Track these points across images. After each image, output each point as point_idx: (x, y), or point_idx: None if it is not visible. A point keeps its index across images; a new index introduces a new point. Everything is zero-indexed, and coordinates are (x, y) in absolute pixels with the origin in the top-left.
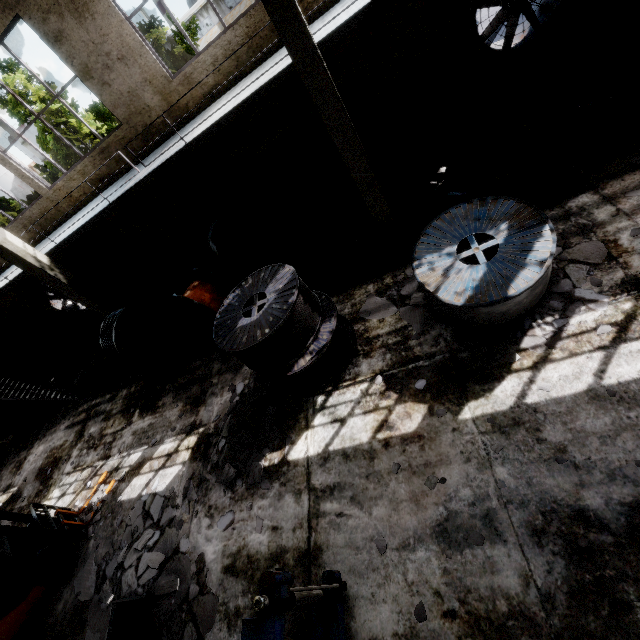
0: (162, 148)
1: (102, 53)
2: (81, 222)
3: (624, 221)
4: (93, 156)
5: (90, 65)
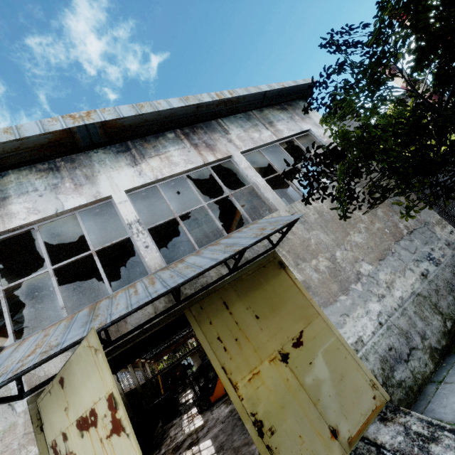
0: None
1: None
2: None
3: None
4: None
5: None
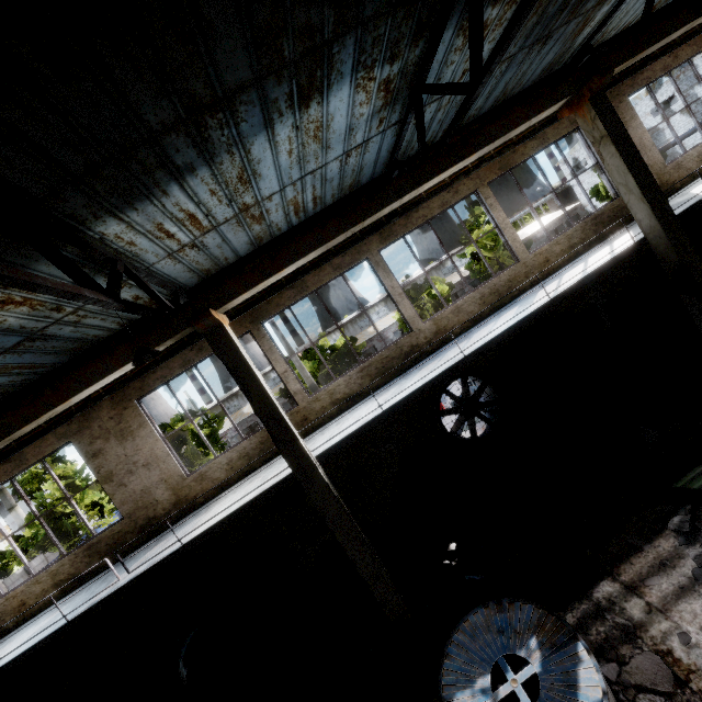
0: (157, 541)
1: (130, 462)
2: (16, 650)
3: (662, 620)
4: (77, 553)
5: (115, 471)
